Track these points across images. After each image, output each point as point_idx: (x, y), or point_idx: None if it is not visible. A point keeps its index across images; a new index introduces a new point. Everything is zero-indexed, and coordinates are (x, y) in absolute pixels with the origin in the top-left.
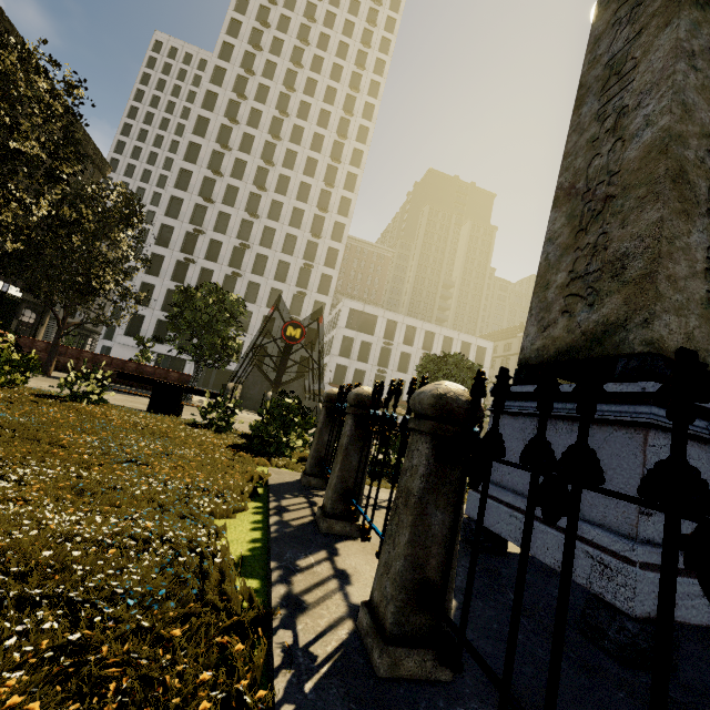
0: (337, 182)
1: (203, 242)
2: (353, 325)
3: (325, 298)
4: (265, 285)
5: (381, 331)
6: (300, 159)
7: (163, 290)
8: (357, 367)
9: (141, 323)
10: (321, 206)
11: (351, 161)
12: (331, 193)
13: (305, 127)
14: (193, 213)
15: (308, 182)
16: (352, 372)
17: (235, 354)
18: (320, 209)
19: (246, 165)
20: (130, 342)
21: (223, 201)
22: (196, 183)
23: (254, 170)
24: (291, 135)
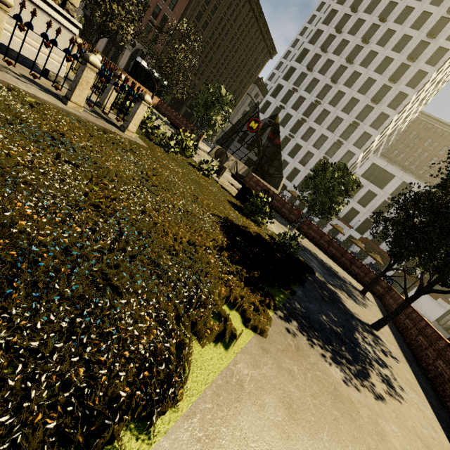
0: (422, 56)
1: (295, 97)
2: (368, 176)
3: (357, 150)
4: (318, 131)
5: (391, 188)
6: (395, 37)
7: (263, 122)
8: (354, 207)
9: (246, 138)
10: (391, 77)
11: (449, 36)
12: (409, 67)
13: (416, 6)
14: (298, 78)
15: (392, 57)
16: (348, 208)
17: (281, 169)
18: (389, 79)
19: (347, 44)
20: (238, 146)
21: (319, 71)
22: (308, 58)
23: (352, 47)
24: (398, 16)
